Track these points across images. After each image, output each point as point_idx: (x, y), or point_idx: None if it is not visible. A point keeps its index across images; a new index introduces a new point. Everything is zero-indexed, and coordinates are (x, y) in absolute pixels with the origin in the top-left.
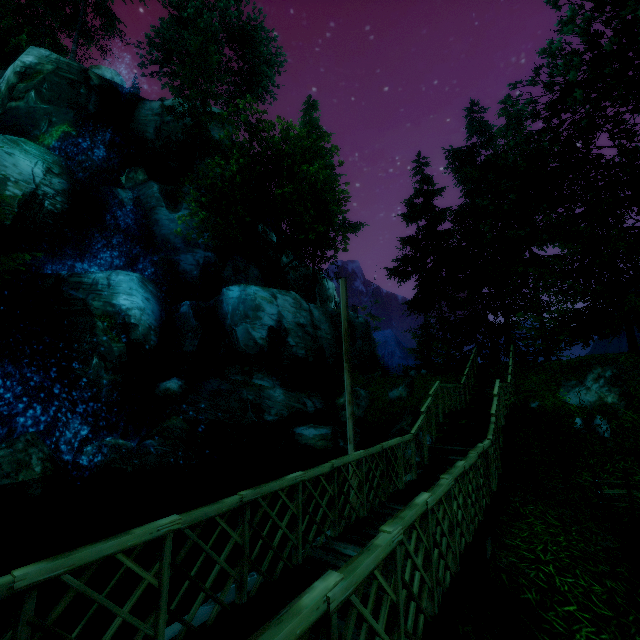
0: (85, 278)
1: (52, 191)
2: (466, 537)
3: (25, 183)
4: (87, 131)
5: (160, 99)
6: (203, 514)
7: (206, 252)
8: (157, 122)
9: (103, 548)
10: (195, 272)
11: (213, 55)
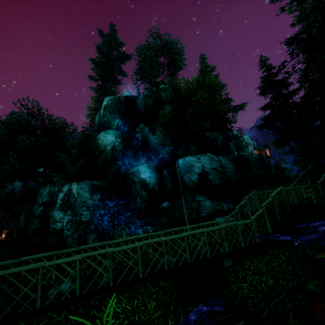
0: (131, 171)
1: (118, 143)
2: (207, 255)
3: (111, 144)
4: (124, 118)
5: (143, 92)
6: (115, 241)
7: (169, 147)
8: (143, 102)
9: (93, 244)
10: (167, 156)
11: (154, 67)
